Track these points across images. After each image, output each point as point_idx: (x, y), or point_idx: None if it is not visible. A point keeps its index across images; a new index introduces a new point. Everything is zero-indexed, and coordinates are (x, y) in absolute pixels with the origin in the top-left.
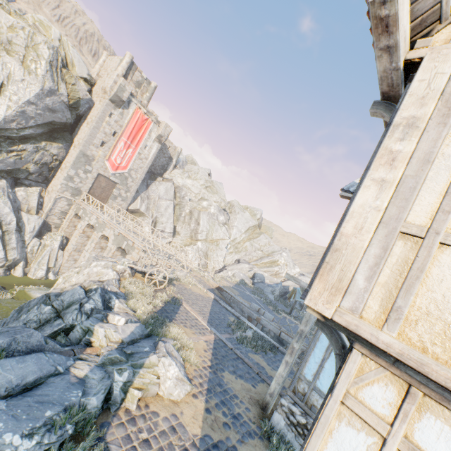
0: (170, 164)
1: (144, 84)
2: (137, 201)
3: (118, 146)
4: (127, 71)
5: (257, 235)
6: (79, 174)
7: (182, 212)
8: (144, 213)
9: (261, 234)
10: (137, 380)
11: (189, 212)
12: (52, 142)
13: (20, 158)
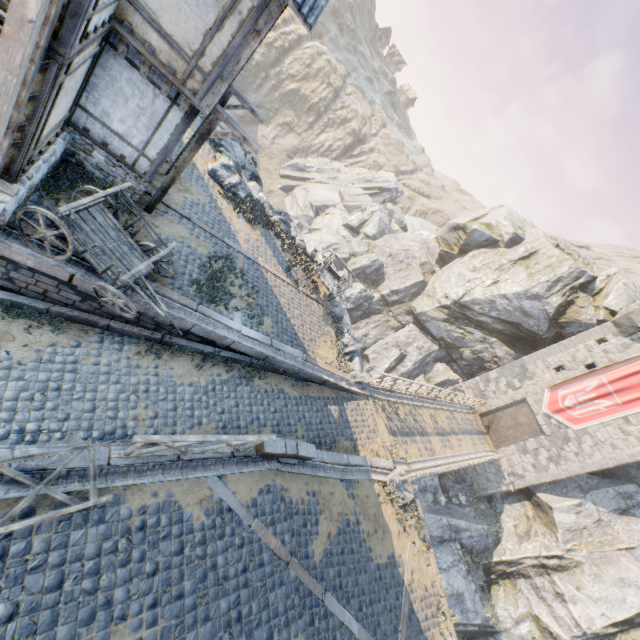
0: None
1: None
2: (562, 498)
3: (584, 383)
4: None
5: None
6: (499, 382)
7: None
8: (556, 526)
9: None
10: (224, 157)
11: None
12: (505, 346)
13: (463, 338)
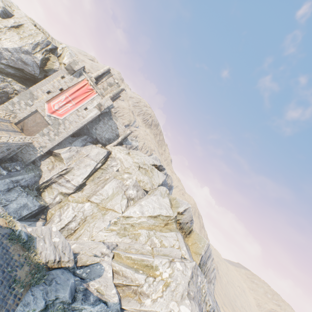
0: (115, 140)
1: (115, 86)
2: (64, 149)
3: (61, 98)
4: (104, 75)
5: (167, 231)
6: (21, 104)
7: (102, 176)
8: (63, 159)
9: (174, 231)
10: None
11: (107, 178)
12: (20, 84)
13: None
